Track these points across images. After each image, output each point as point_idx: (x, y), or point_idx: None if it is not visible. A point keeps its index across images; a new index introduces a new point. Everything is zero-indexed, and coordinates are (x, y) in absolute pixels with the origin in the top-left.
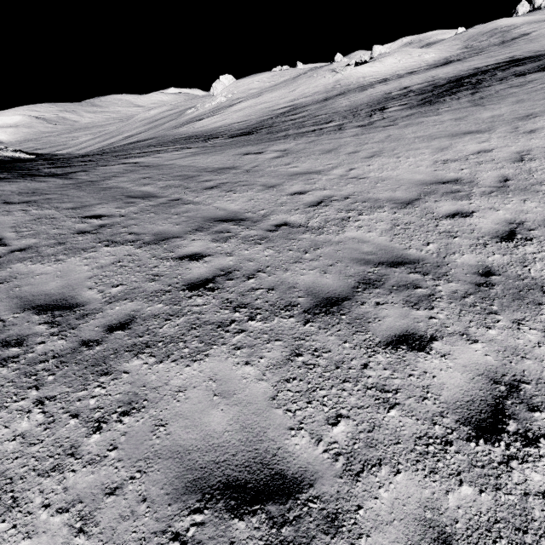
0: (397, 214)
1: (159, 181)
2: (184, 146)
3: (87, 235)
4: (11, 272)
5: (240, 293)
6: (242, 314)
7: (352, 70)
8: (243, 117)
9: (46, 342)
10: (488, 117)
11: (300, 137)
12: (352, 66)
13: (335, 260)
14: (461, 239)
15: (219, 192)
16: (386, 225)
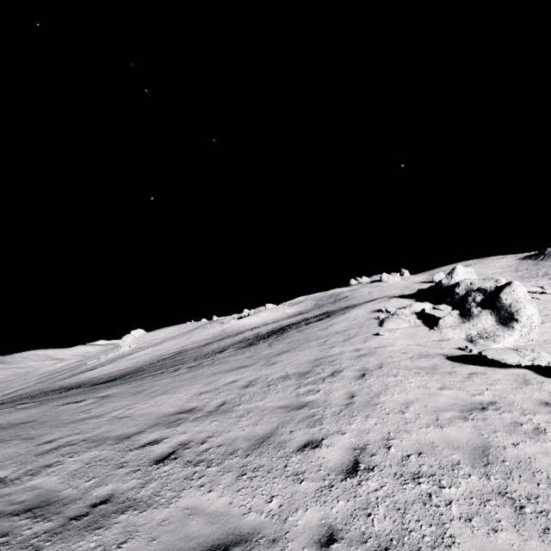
0: (104, 450)
1: None
2: (30, 400)
3: None
4: None
5: None
6: None
7: (235, 321)
8: (132, 363)
9: None
10: (265, 354)
11: (137, 381)
12: (235, 319)
13: None
14: (124, 468)
15: None
16: (80, 464)
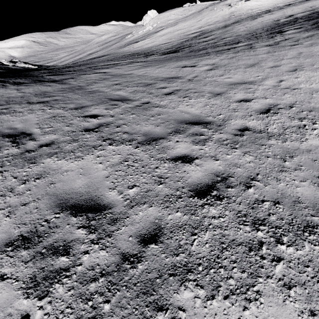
0: None
1: (127, 87)
2: (132, 60)
3: (92, 133)
4: (44, 167)
5: (248, 205)
6: (265, 234)
7: (242, 4)
8: (166, 40)
9: (89, 252)
10: None
11: (220, 54)
12: (242, 1)
13: (318, 170)
14: None
15: (177, 97)
16: None
